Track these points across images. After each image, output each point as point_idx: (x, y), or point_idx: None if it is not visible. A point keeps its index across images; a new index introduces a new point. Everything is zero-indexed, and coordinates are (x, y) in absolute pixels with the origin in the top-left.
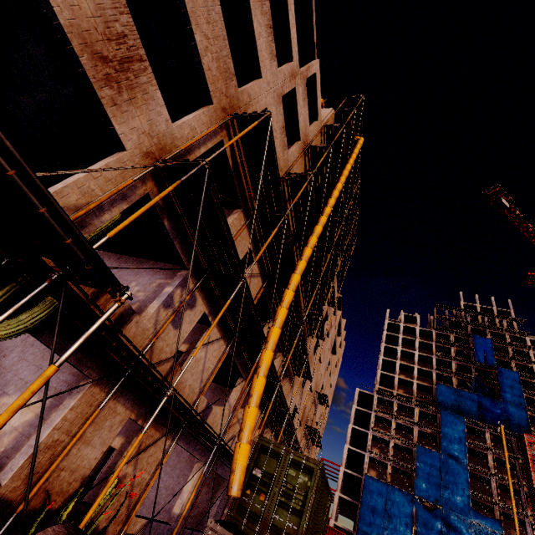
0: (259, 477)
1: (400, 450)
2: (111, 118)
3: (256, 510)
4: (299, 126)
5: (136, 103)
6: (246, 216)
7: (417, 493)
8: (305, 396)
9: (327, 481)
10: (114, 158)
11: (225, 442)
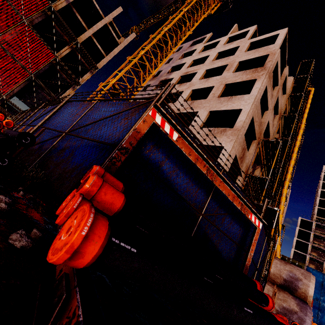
0: None
1: None
2: (241, 170)
3: None
4: (278, 109)
5: (244, 161)
6: (260, 167)
7: None
8: None
9: None
10: (240, 180)
11: None
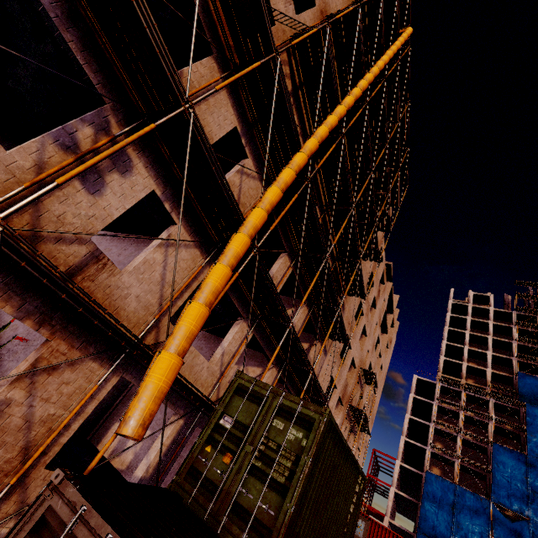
0: (227, 429)
1: (471, 448)
2: None
3: (214, 477)
4: None
5: None
6: (223, 72)
7: (495, 499)
8: (346, 371)
9: (349, 450)
10: None
11: (181, 376)
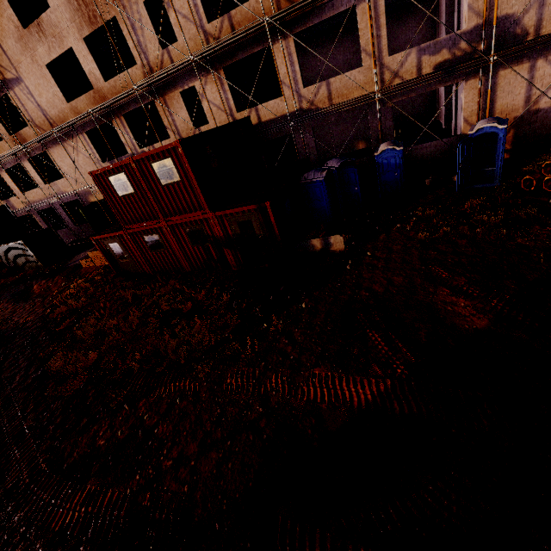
0: None
1: None
2: None
3: None
4: None
5: None
6: None
7: None
8: None
9: None
10: None
11: None
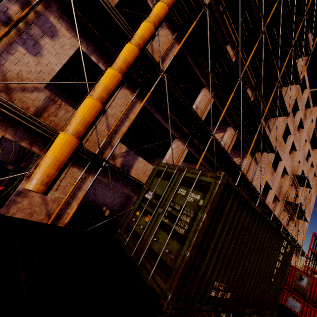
0: (149, 199)
1: None
2: None
3: (139, 230)
4: None
5: None
6: None
7: None
8: (279, 176)
9: (264, 217)
10: None
11: (119, 169)
